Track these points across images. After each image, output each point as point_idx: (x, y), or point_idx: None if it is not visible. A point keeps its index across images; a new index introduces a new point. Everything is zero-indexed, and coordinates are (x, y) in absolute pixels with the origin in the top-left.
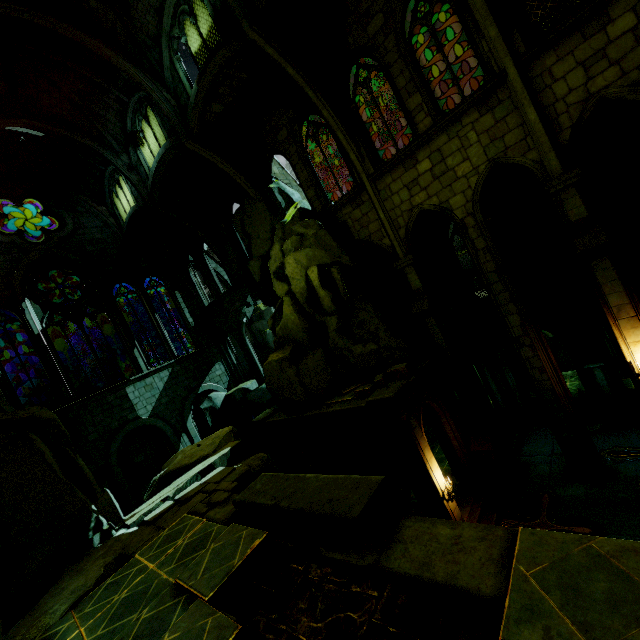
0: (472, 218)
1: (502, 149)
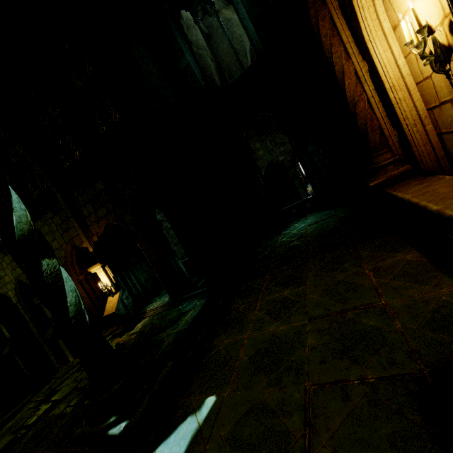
0: (20, 304)
1: (18, 274)
